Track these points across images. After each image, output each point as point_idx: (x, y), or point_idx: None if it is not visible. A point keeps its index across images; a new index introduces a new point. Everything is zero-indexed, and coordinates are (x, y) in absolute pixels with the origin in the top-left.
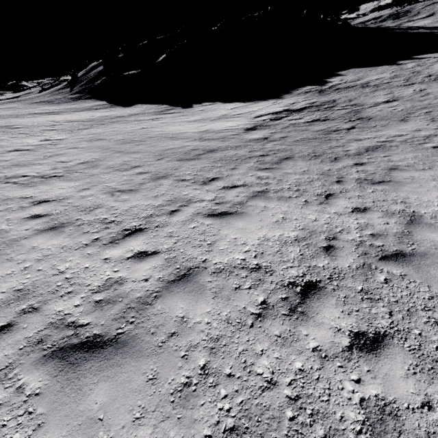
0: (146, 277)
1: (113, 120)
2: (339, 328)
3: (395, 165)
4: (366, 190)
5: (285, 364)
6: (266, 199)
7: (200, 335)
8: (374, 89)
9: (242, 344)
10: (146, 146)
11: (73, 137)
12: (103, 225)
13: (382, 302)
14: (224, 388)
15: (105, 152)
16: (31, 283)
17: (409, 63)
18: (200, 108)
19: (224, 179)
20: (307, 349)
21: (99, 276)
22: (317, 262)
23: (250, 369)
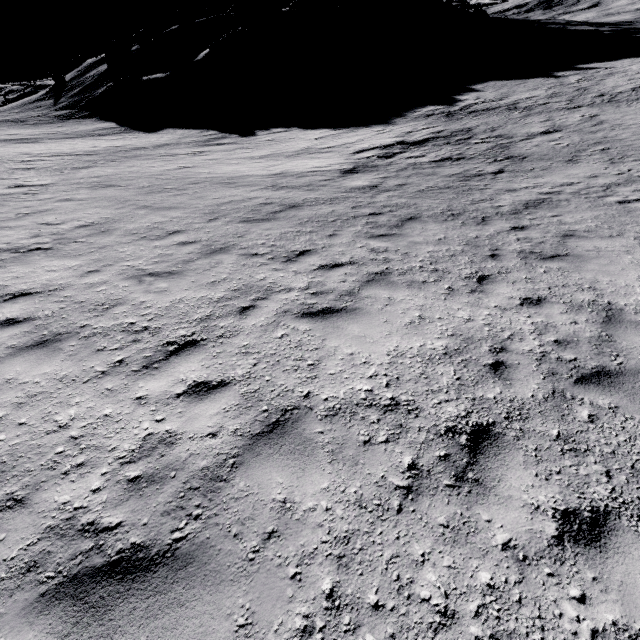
0: (214, 429)
1: (129, 153)
2: (537, 505)
3: (571, 230)
4: (536, 270)
5: (463, 577)
6: (389, 286)
7: (317, 532)
8: (526, 114)
9: (389, 545)
10: (187, 197)
11: (65, 182)
12: (129, 336)
13: (592, 455)
14: (371, 632)
15: (121, 207)
16: (7, 451)
17: (572, 76)
18: (267, 137)
19: (320, 253)
20: (494, 546)
21: (131, 430)
22: (485, 391)
23: (409, 592)
